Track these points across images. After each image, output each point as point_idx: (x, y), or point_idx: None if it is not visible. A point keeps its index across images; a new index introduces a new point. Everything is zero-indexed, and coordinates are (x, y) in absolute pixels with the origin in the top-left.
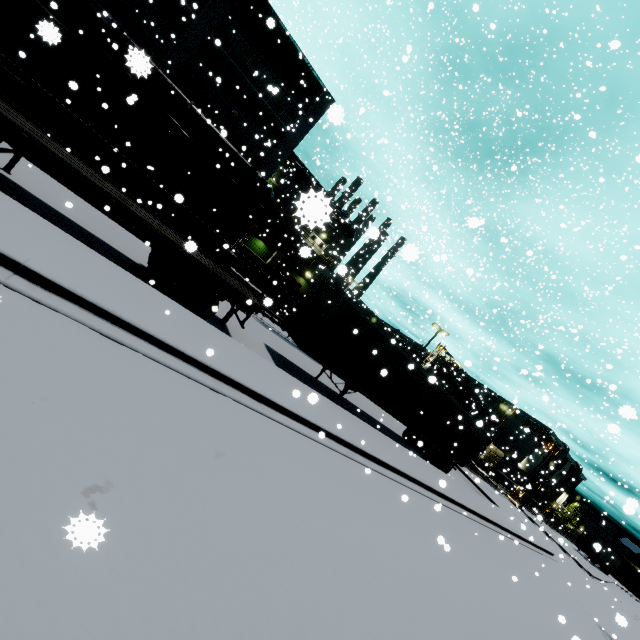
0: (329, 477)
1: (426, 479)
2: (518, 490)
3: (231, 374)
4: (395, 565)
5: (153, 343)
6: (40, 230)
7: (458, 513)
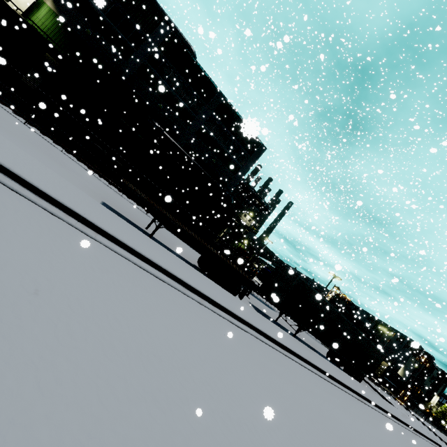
0: (327, 392)
1: (357, 389)
2: (403, 394)
3: (273, 336)
4: (376, 443)
5: (247, 325)
6: (191, 271)
7: (380, 413)
